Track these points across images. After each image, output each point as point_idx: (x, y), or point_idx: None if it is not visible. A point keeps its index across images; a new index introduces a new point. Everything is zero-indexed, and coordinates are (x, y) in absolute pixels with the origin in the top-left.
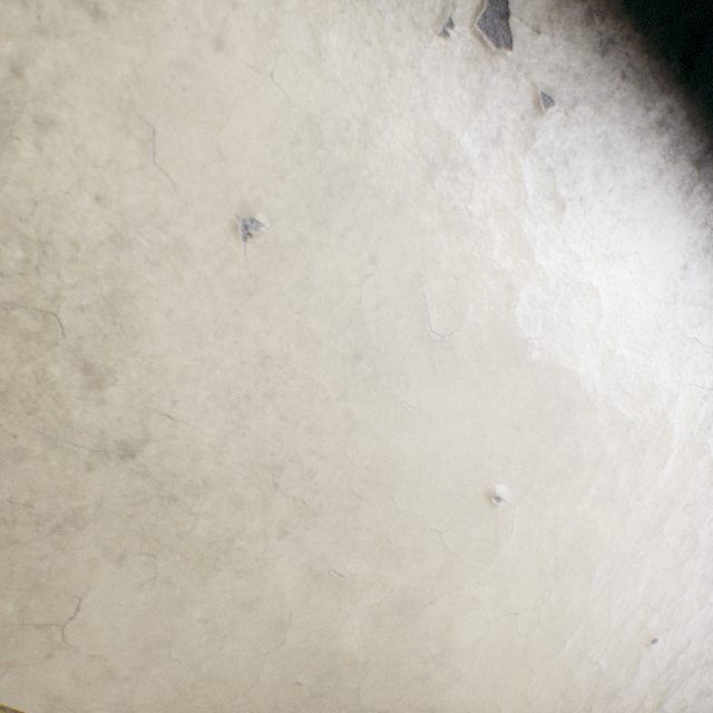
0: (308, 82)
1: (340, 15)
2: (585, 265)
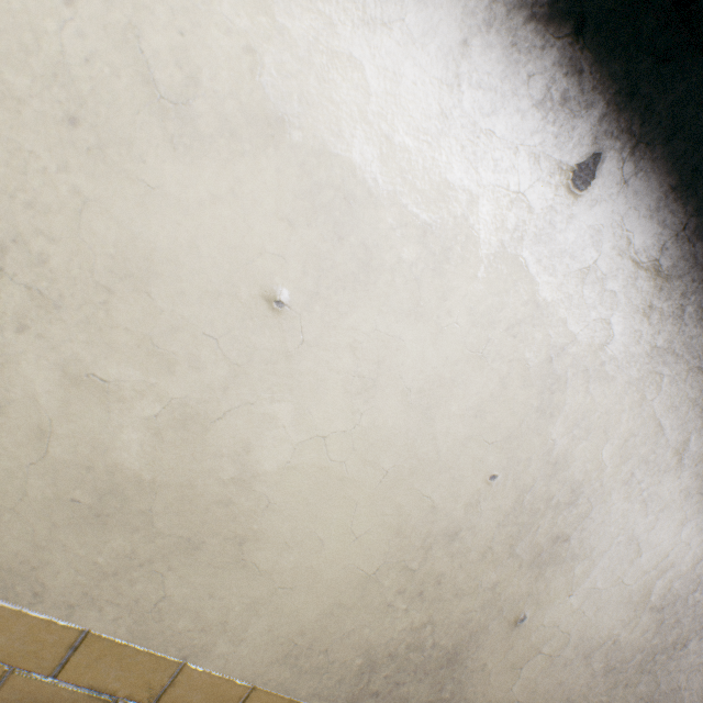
0: None
1: None
2: (340, 30)
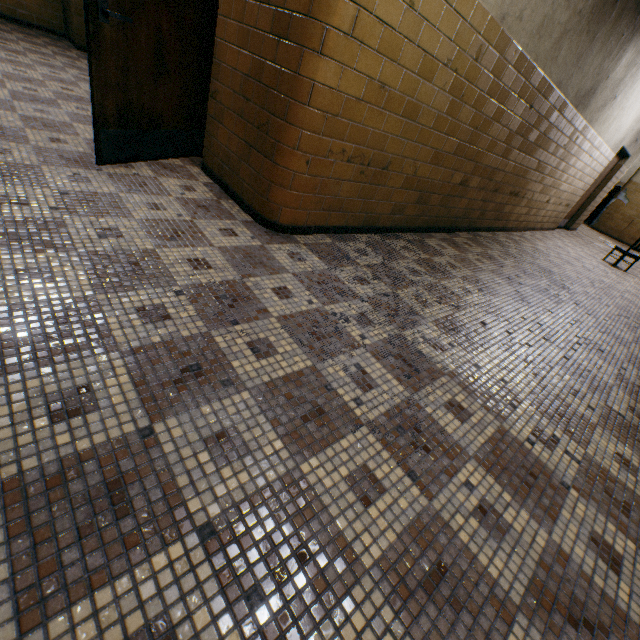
0: None
1: None
2: None
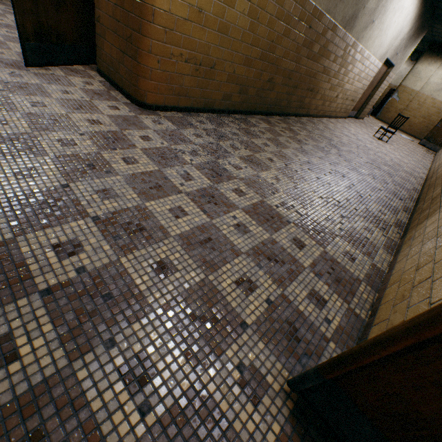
0: None
1: None
2: None
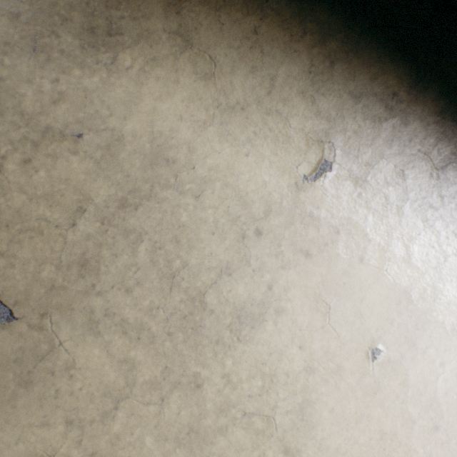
0: (404, 271)
1: (418, 236)
2: None
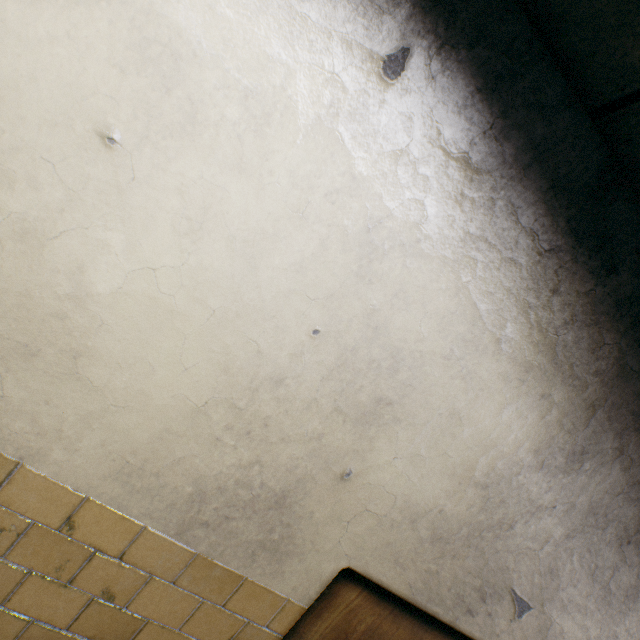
0: None
1: None
2: None
